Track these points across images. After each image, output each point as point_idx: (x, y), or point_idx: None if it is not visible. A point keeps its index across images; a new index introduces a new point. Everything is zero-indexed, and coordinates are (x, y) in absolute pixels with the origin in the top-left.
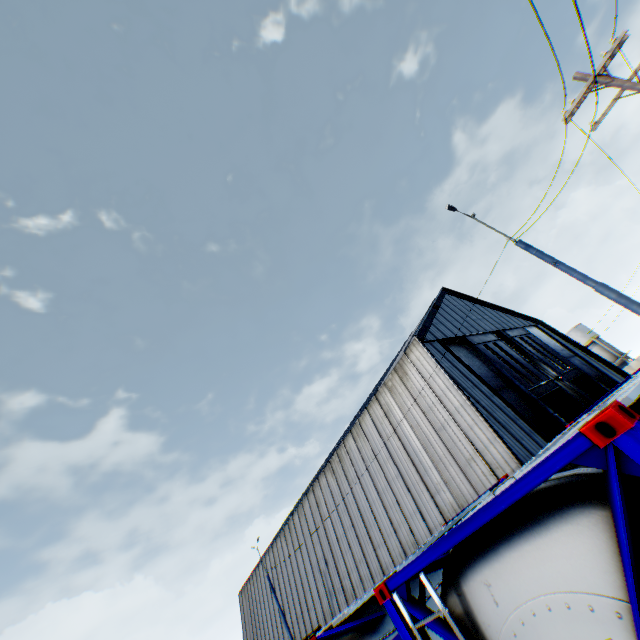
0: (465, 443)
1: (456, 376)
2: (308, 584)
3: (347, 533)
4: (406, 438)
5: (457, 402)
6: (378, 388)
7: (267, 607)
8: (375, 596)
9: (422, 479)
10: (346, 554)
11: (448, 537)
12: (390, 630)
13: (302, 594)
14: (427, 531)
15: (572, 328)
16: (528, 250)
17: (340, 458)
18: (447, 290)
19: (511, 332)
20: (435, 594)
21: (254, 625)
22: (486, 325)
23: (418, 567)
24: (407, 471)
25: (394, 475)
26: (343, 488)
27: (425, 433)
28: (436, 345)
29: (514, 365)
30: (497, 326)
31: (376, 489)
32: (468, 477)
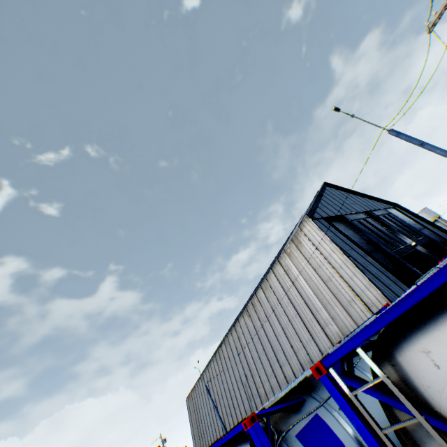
0: (346, 289)
1: (338, 242)
2: (234, 392)
3: (260, 356)
4: (302, 288)
5: (340, 260)
6: (279, 254)
7: (206, 408)
8: (295, 388)
9: (314, 317)
10: (260, 371)
11: (386, 313)
12: (310, 411)
13: (230, 399)
14: (319, 353)
15: (419, 211)
16: (399, 136)
17: (253, 305)
18: (327, 184)
19: (376, 212)
20: (373, 364)
21: (197, 420)
22: (357, 207)
23: (354, 344)
24: (303, 312)
25: (293, 315)
26: (256, 326)
27: (316, 284)
28: (322, 221)
29: (380, 235)
30: (365, 208)
31: (280, 325)
32: (349, 314)
